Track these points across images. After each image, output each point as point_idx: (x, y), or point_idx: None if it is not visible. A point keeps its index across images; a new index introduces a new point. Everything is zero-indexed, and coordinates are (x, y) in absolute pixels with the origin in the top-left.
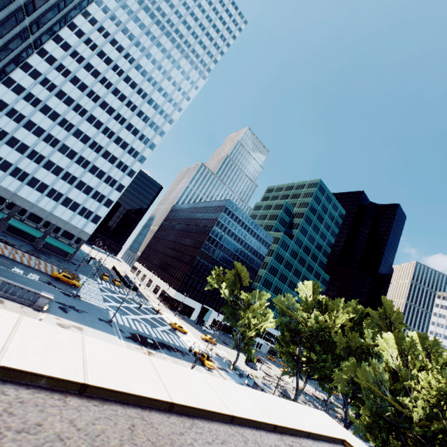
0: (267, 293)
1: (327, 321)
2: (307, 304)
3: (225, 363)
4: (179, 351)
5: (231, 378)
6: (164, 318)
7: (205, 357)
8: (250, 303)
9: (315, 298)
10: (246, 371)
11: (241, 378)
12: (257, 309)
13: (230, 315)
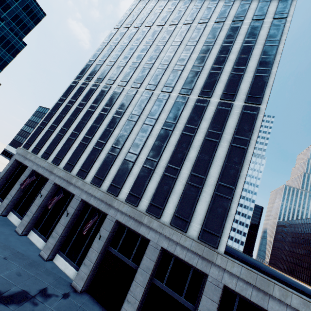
0: None
1: None
2: None
3: None
4: None
5: None
6: None
7: None
8: None
9: None
10: None
11: None
12: None
13: None
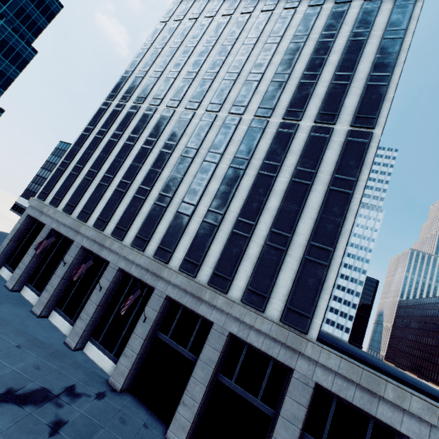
0: None
1: None
2: None
3: None
4: None
5: None
6: None
7: None
8: None
9: None
10: None
11: None
12: None
13: None
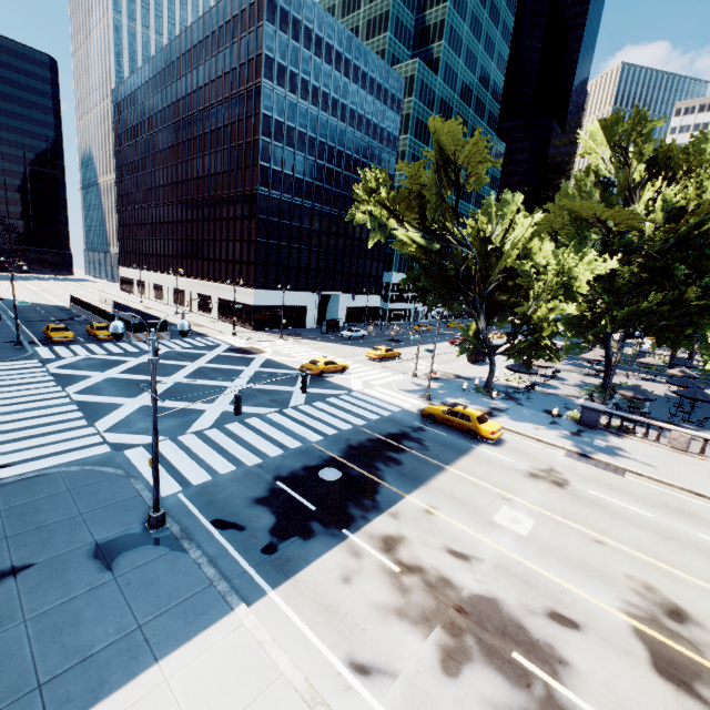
0: (515, 194)
1: (697, 200)
2: (619, 182)
3: (467, 390)
4: (403, 439)
5: (533, 426)
6: (274, 360)
7: (473, 420)
8: (483, 237)
9: (638, 157)
10: (496, 380)
11: (525, 406)
12: (515, 244)
13: (439, 288)
